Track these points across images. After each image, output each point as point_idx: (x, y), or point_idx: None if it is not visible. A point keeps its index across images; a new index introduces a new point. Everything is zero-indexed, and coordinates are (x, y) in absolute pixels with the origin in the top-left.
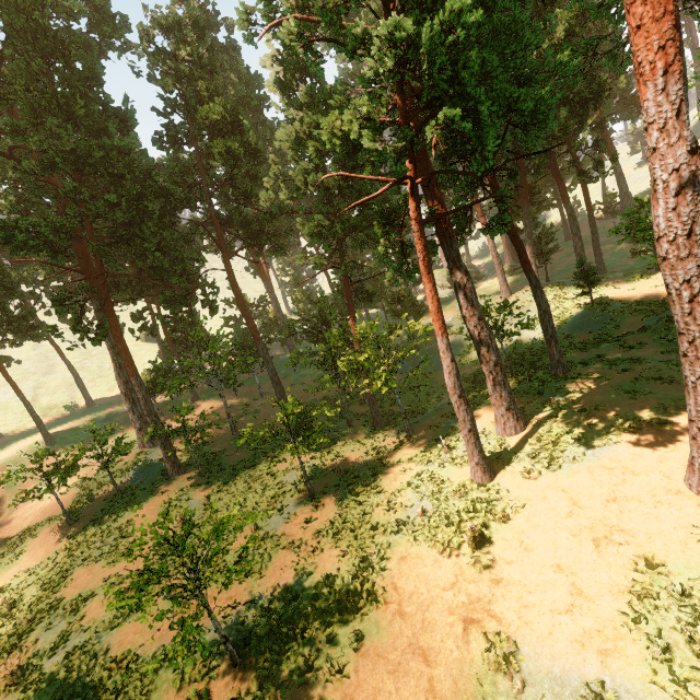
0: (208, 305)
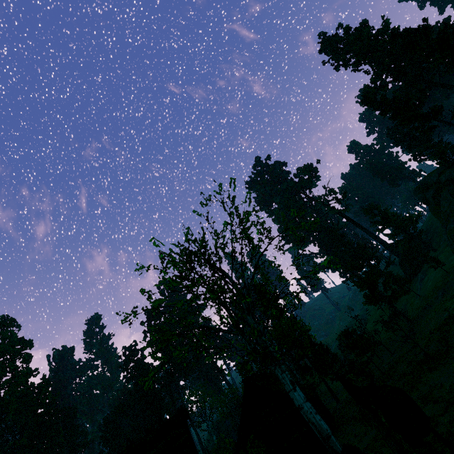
0: None
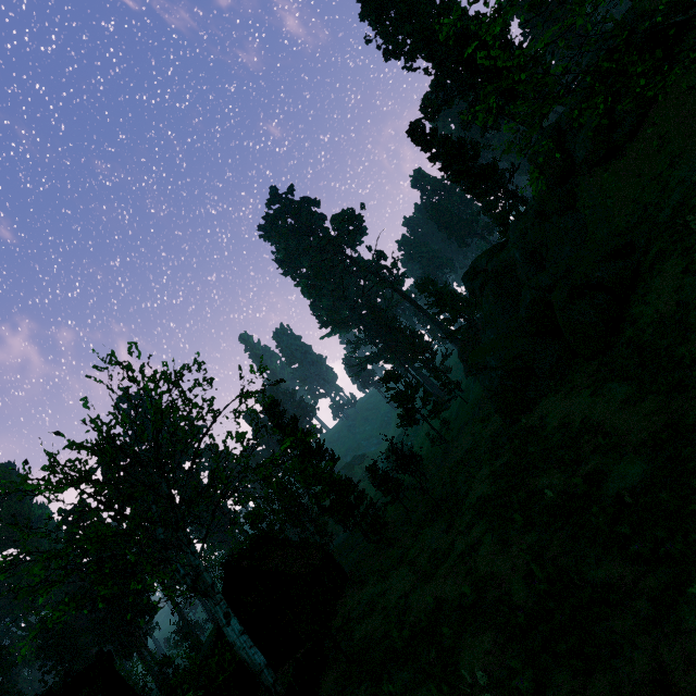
0: None
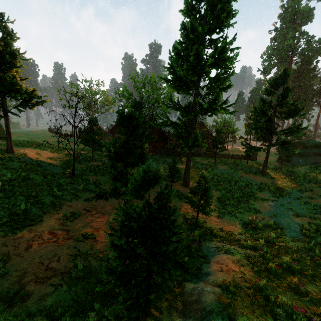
0: (308, 120)
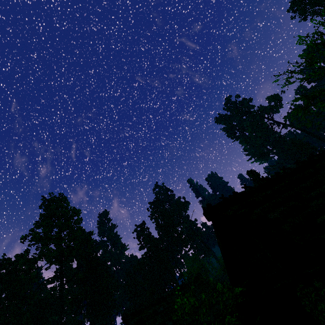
0: None
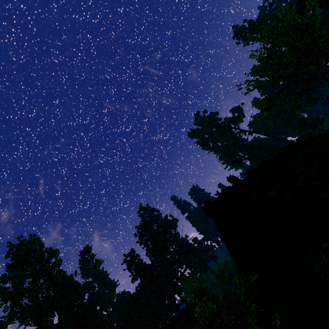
0: None
